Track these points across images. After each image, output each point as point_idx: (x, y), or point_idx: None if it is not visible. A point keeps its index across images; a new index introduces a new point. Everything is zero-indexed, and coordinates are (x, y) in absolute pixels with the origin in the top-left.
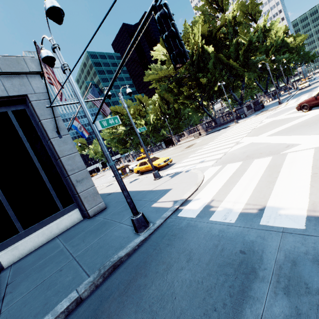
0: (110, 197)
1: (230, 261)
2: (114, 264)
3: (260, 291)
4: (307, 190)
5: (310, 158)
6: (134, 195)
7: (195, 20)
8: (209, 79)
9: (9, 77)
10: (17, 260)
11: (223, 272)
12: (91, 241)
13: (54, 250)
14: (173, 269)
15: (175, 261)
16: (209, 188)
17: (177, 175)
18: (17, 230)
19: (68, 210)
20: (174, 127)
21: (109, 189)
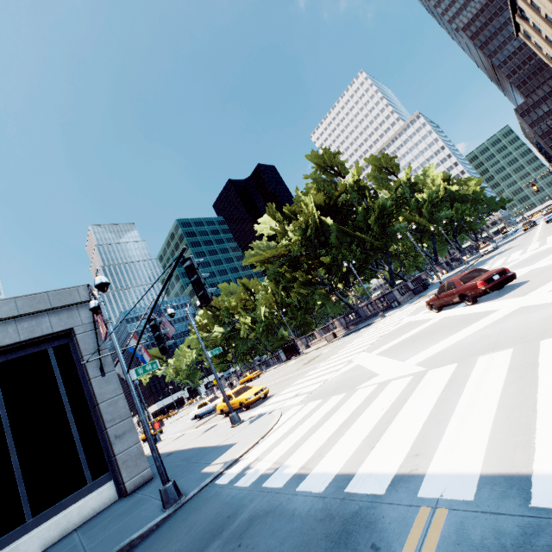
0: (167, 459)
1: (214, 527)
2: (122, 548)
3: (212, 547)
4: (321, 444)
5: (362, 399)
6: (195, 455)
7: (308, 186)
8: (334, 256)
9: (58, 311)
10: None
11: (202, 537)
12: (112, 528)
13: (65, 547)
14: (170, 544)
15: (177, 536)
16: (267, 441)
17: (258, 418)
18: (24, 518)
19: (98, 483)
20: (299, 323)
21: (175, 444)
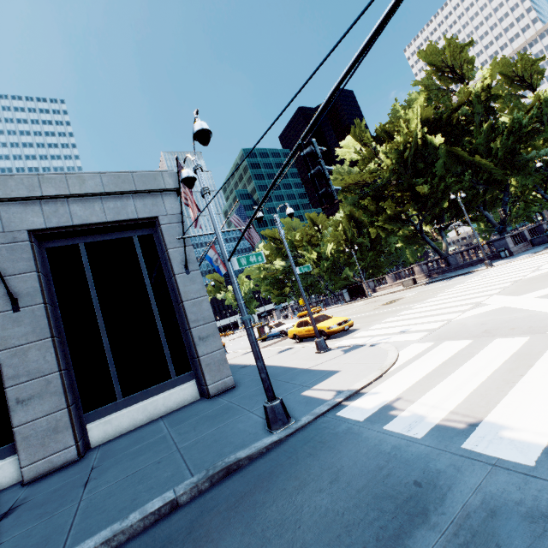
0: (244, 371)
1: (393, 493)
2: (228, 466)
3: (424, 541)
4: None
5: None
6: (280, 373)
7: (412, 97)
8: (435, 187)
9: (142, 195)
10: (107, 440)
11: (377, 506)
12: (204, 431)
13: (154, 435)
14: (307, 490)
15: (313, 479)
16: (399, 377)
17: (354, 349)
18: (115, 396)
19: (181, 379)
20: (367, 266)
21: (246, 358)
